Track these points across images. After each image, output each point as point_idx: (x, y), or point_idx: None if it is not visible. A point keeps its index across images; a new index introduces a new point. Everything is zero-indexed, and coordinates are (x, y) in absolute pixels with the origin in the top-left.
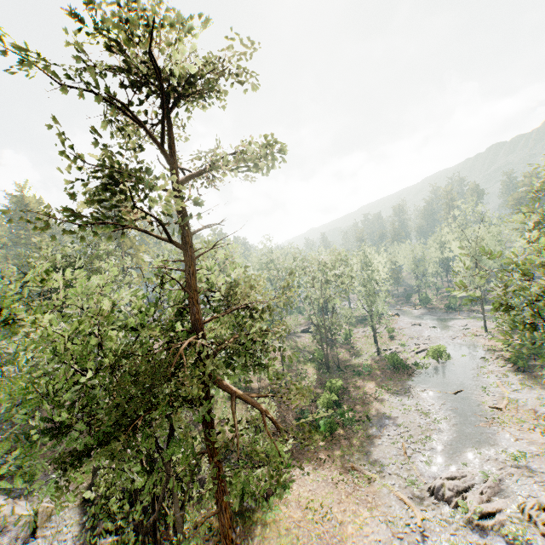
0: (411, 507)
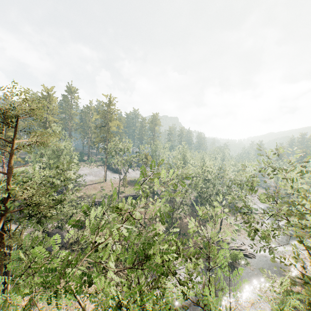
0: None
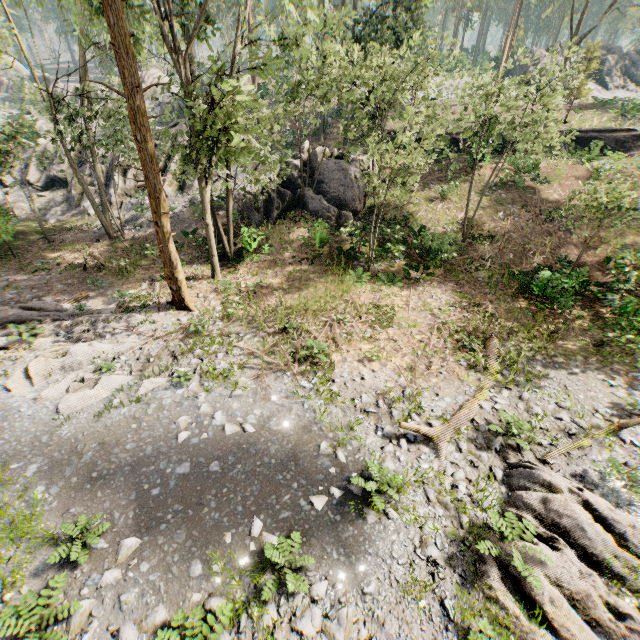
0: (446, 422)
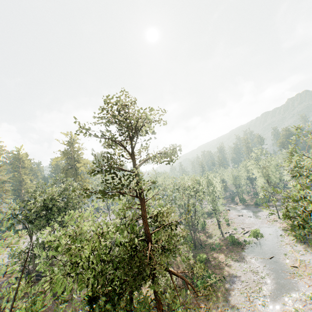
0: None
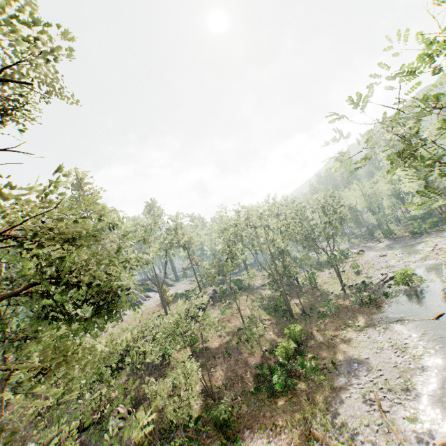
0: None
